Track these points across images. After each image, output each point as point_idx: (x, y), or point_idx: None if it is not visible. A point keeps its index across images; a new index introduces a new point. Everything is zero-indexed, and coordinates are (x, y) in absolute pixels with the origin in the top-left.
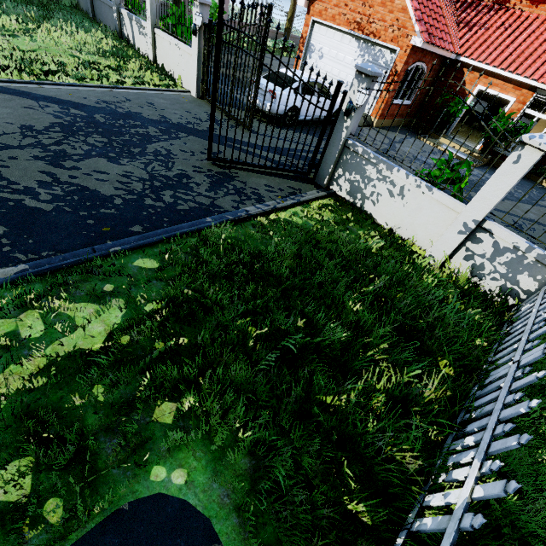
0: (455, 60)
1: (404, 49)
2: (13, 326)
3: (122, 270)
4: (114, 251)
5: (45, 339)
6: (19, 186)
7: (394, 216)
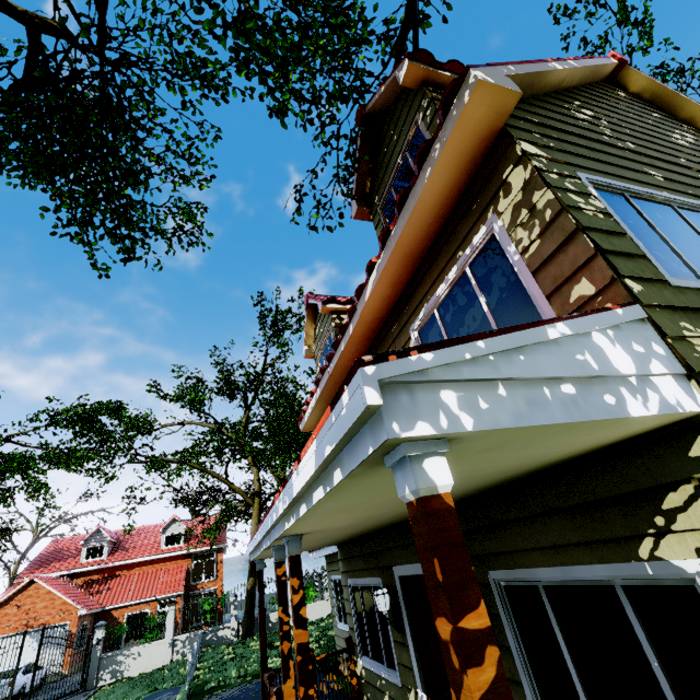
0: (102, 610)
1: (74, 620)
2: None
3: None
4: None
5: None
6: None
7: (142, 666)
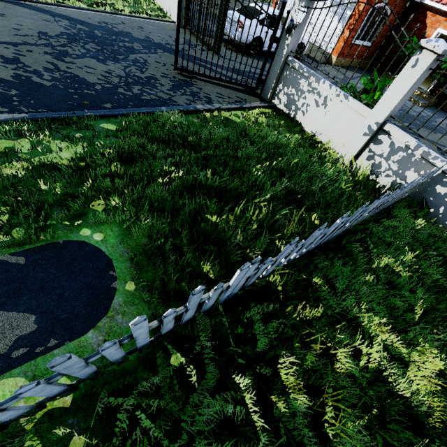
0: (420, 4)
1: None
2: (12, 144)
3: (91, 127)
4: (88, 115)
5: (31, 154)
6: (30, 68)
7: (318, 124)
